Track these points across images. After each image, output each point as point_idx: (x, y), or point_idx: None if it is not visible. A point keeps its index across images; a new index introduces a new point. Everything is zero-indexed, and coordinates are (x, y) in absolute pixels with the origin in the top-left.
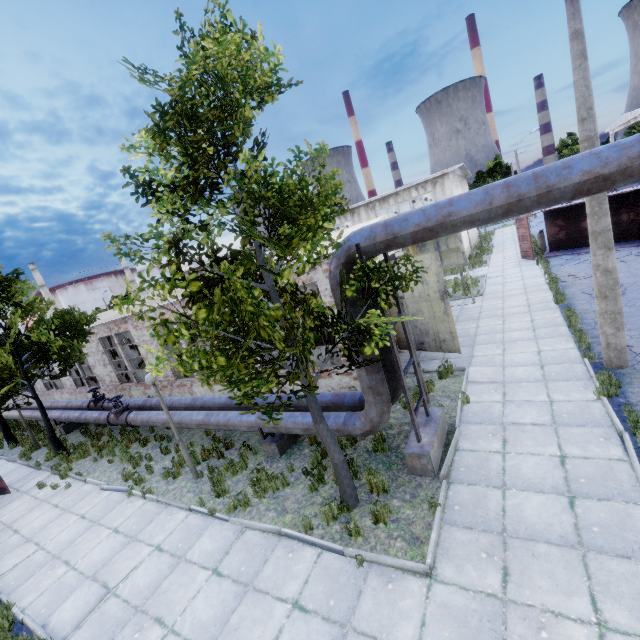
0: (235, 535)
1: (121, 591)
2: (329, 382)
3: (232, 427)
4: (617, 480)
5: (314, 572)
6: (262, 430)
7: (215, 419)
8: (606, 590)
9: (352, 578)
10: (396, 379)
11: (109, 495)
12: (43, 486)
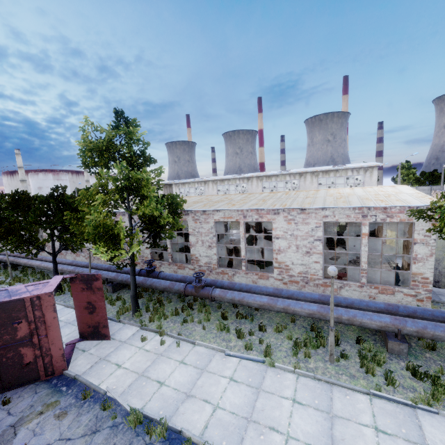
0: None
1: None
2: (389, 298)
3: (358, 322)
4: None
5: None
6: (400, 331)
7: (335, 312)
8: None
9: None
10: None
11: (241, 362)
12: (144, 339)
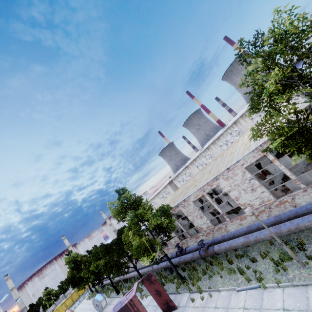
0: None
1: None
2: None
3: (303, 227)
4: None
5: None
6: None
7: (285, 227)
8: None
9: None
10: None
11: (247, 293)
12: (193, 300)
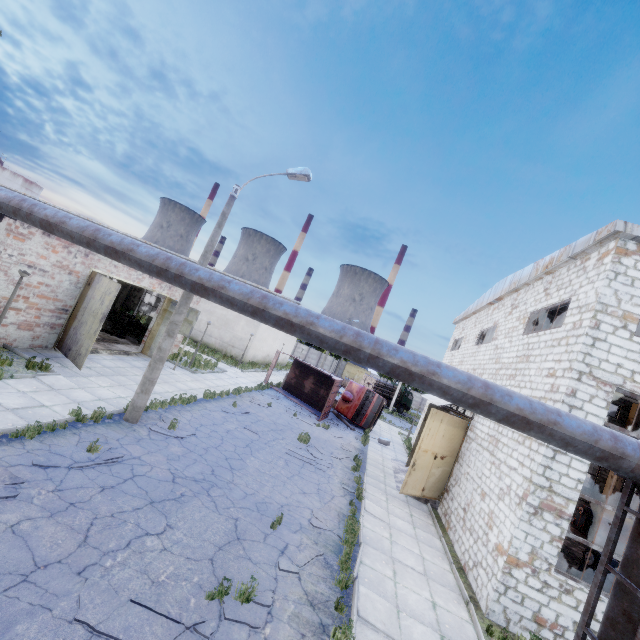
0: None
1: None
2: None
3: None
4: None
5: None
6: None
7: None
8: None
9: None
10: None
11: None
12: None
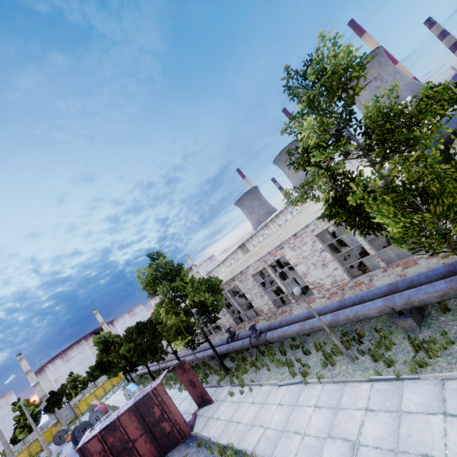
0: (438, 386)
1: (365, 442)
2: (416, 269)
3: (362, 316)
4: None
5: None
6: (394, 310)
7: (343, 315)
8: None
9: None
10: None
11: (287, 388)
12: (232, 394)
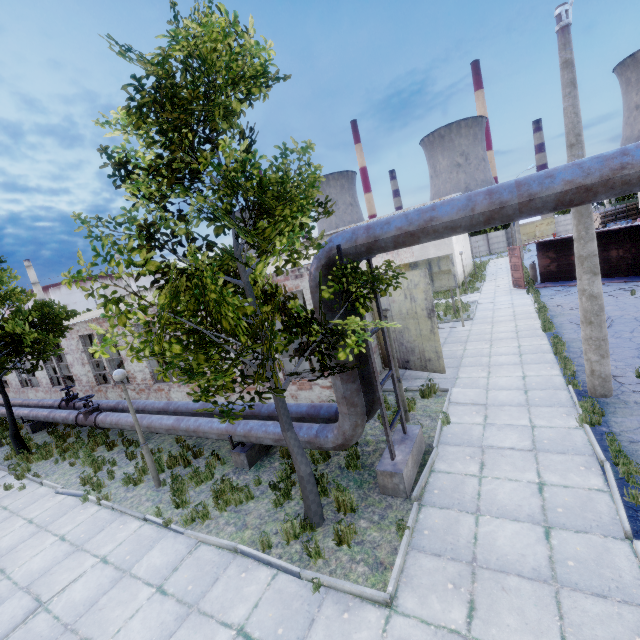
0: (188, 550)
1: (54, 606)
2: (309, 394)
3: (202, 434)
4: (596, 511)
5: (266, 595)
6: (232, 438)
7: (185, 424)
8: (579, 632)
9: (306, 604)
10: (374, 392)
11: (63, 499)
12: None
